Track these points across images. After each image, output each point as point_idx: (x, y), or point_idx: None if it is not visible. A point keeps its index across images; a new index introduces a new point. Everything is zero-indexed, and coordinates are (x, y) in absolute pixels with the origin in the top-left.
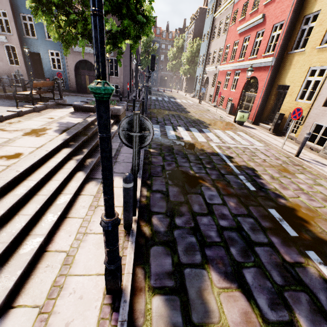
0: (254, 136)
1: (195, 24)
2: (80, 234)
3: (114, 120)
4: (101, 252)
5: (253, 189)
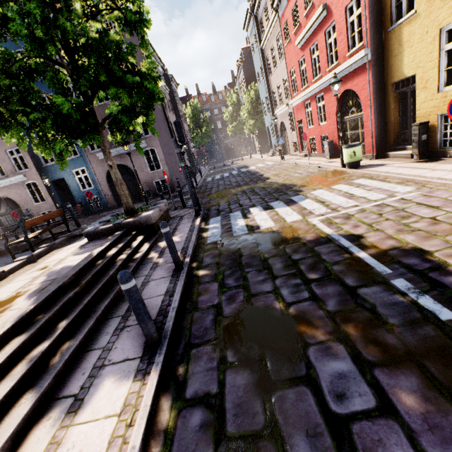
0: (388, 178)
1: (243, 69)
2: None
3: (144, 236)
4: None
5: (447, 316)
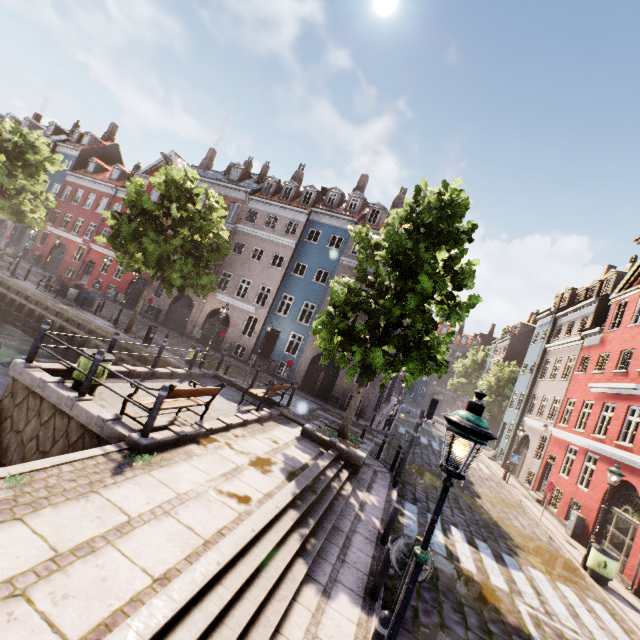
0: (634, 633)
1: (510, 341)
2: None
3: (349, 472)
4: None
5: None
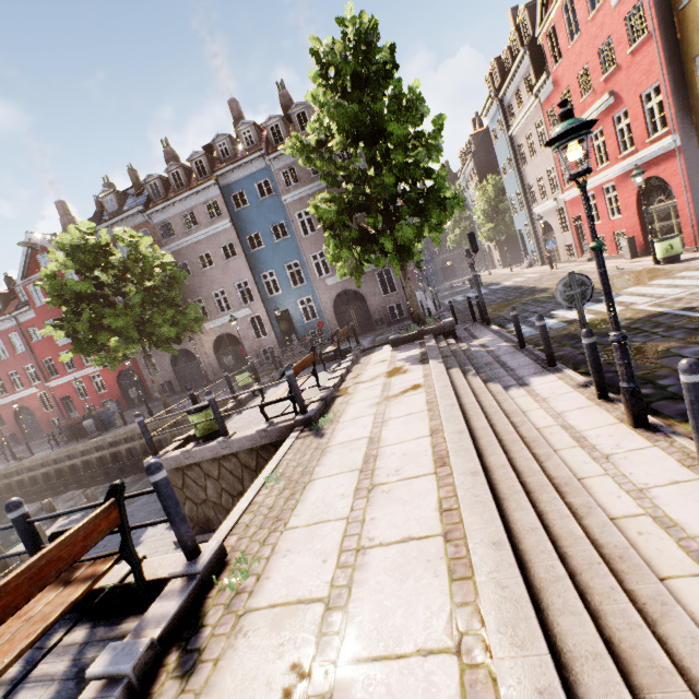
0: None
1: (474, 160)
2: (554, 415)
3: (452, 338)
4: (594, 416)
5: None
